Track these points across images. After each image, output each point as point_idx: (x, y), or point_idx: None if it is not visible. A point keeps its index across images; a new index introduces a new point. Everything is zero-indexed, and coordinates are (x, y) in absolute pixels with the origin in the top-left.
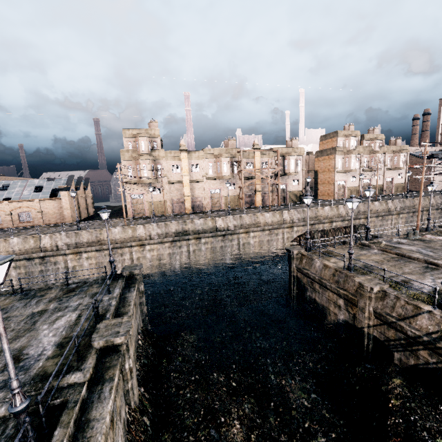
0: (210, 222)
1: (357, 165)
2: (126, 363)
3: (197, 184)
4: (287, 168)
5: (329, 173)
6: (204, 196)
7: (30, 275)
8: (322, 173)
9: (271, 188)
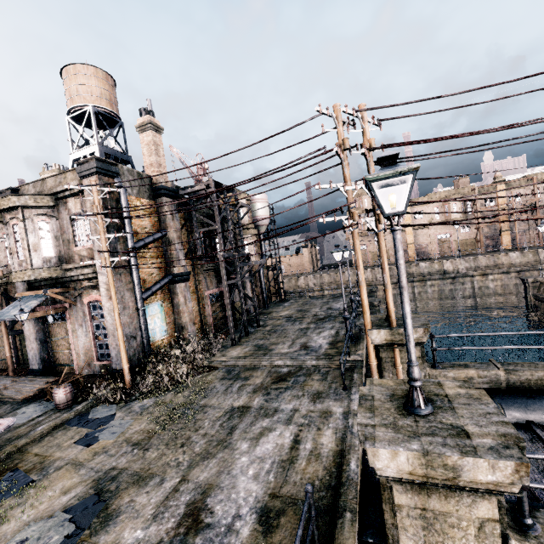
0: (437, 265)
1: None
2: None
3: (421, 230)
4: None
5: None
6: (430, 242)
7: None
8: None
9: (526, 225)
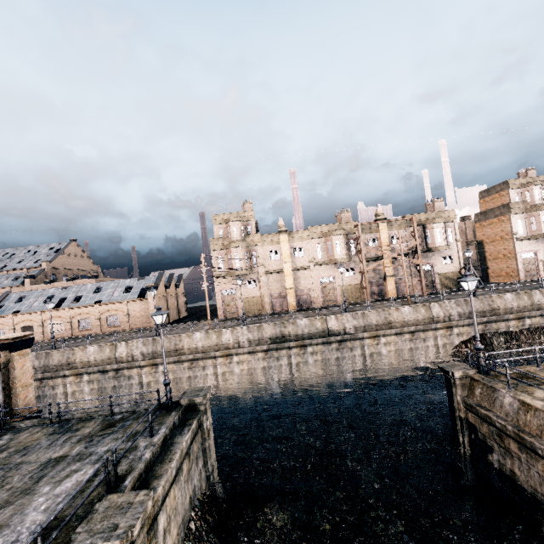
0: (319, 323)
1: None
2: None
3: (302, 272)
4: (431, 240)
5: (504, 241)
6: (312, 287)
7: (102, 392)
8: (490, 243)
9: (408, 270)
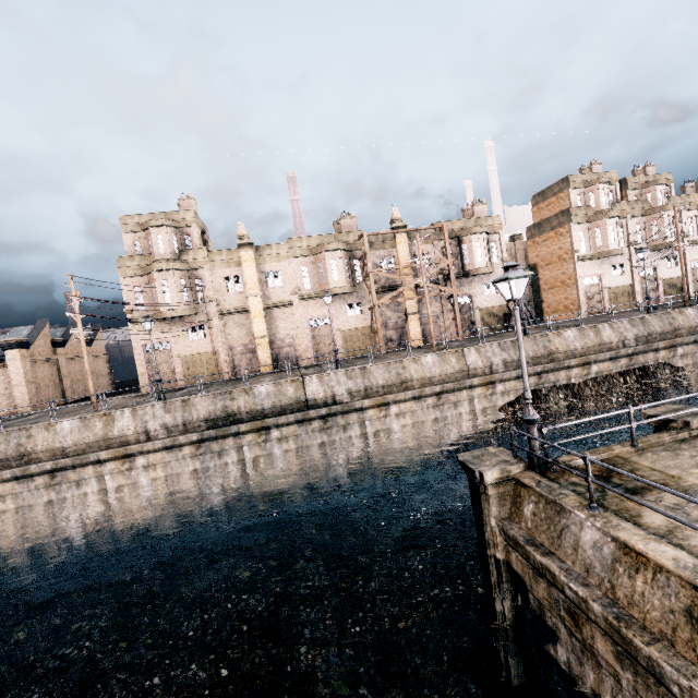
0: (292, 389)
1: (621, 241)
2: None
3: (280, 310)
4: (469, 260)
5: (562, 263)
6: (298, 334)
7: None
8: (546, 266)
9: (439, 305)
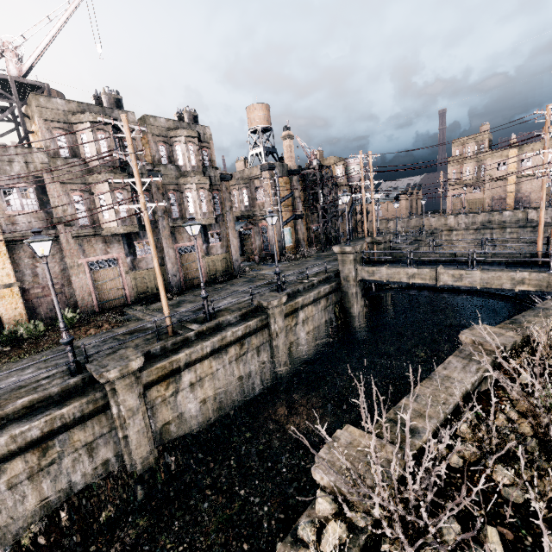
0: (521, 214)
1: None
2: (420, 248)
3: (525, 178)
4: None
5: None
6: (533, 191)
7: None
8: None
9: None
